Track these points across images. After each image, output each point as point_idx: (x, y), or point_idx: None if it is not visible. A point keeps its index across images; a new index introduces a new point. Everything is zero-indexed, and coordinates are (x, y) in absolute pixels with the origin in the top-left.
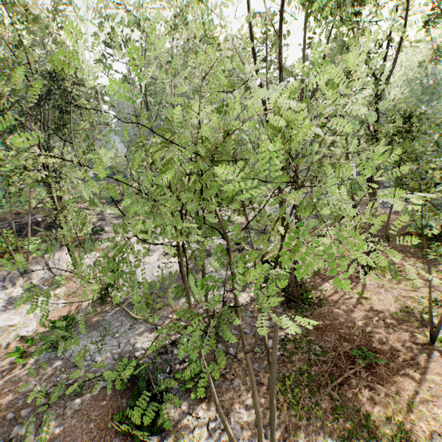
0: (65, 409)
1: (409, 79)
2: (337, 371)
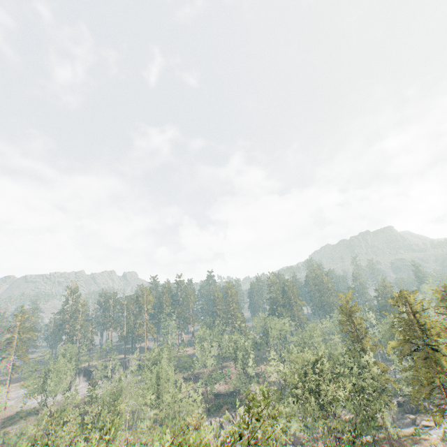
0: None
1: None
2: None
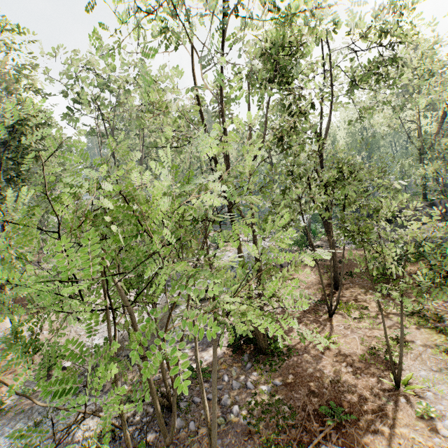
0: None
1: (353, 132)
2: (307, 436)
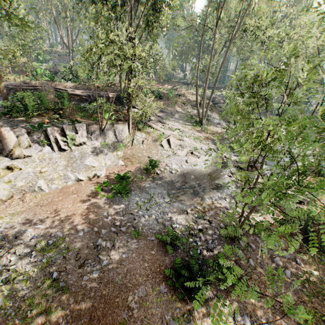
0: (128, 243)
1: None
2: None
